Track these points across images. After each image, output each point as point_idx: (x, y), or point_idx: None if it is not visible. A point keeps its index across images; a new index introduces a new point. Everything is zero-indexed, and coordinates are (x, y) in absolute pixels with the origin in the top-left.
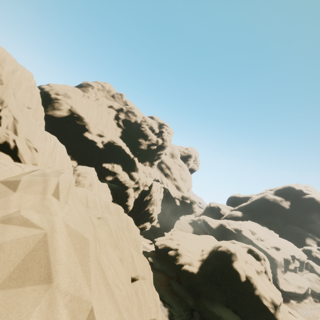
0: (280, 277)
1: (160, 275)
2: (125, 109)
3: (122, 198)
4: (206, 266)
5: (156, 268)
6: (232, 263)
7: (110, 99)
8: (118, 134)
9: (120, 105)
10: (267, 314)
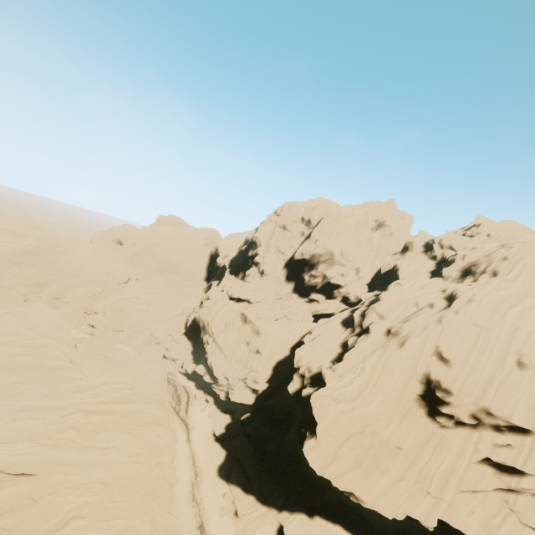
0: None
1: None
2: None
3: None
4: None
5: None
6: None
7: None
8: None
9: None
10: None
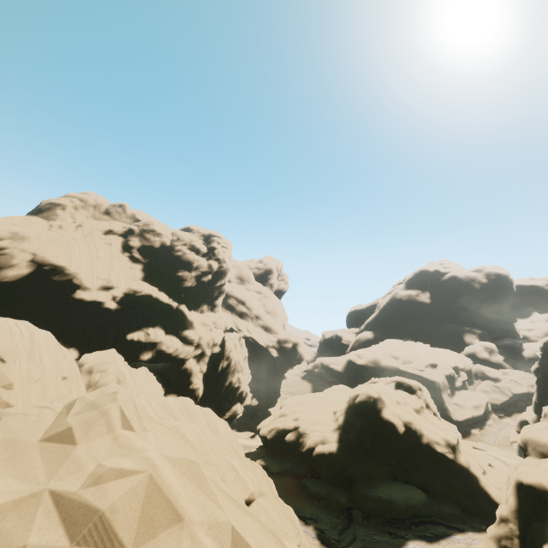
0: (449, 405)
1: (284, 481)
2: (137, 229)
3: (181, 381)
4: (346, 434)
5: (275, 471)
6: (381, 413)
7: (103, 219)
8: (139, 275)
9: (125, 224)
10: (447, 463)
